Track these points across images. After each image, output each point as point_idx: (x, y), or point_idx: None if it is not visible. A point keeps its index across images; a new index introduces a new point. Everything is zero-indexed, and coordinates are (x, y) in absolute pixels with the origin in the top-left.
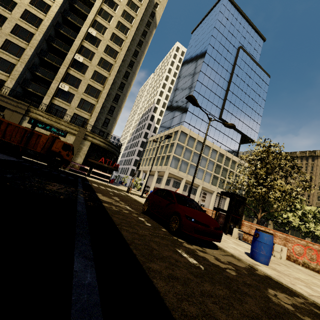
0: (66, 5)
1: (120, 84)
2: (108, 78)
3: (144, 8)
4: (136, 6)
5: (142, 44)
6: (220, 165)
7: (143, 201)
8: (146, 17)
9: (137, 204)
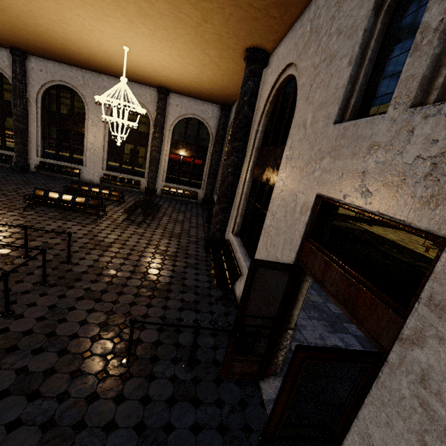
0: None
1: None
2: None
3: None
4: None
5: None
6: None
7: (390, 237)
8: None
9: (409, 252)
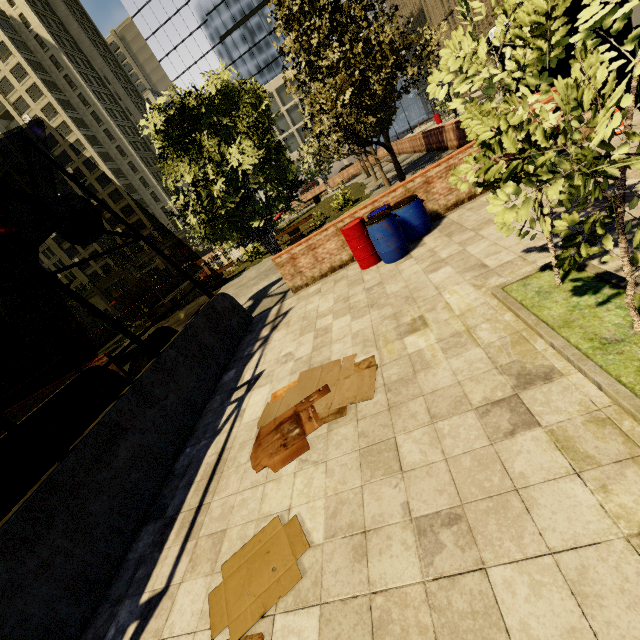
0: (44, 174)
1: (130, 167)
2: (117, 188)
3: (36, 77)
4: (34, 86)
5: (84, 97)
6: (279, 114)
7: None
8: (45, 58)
9: None
